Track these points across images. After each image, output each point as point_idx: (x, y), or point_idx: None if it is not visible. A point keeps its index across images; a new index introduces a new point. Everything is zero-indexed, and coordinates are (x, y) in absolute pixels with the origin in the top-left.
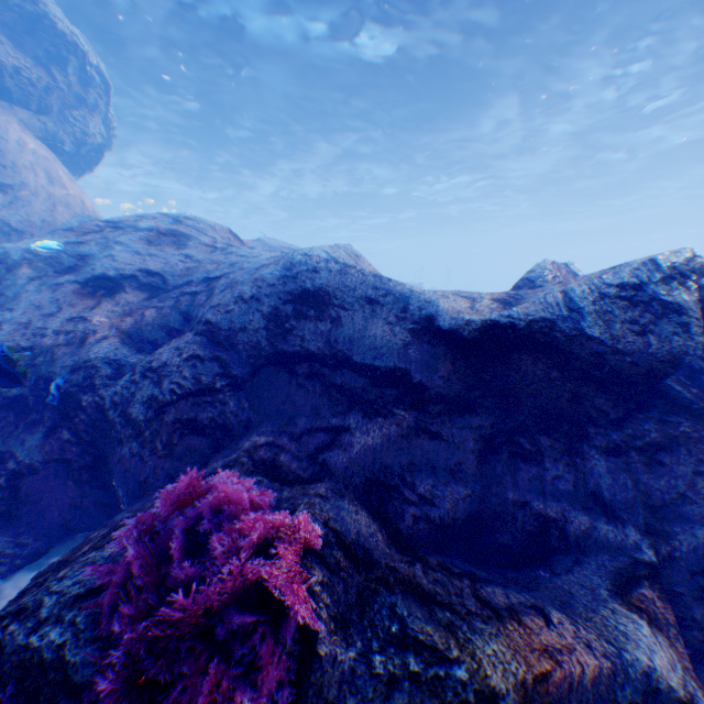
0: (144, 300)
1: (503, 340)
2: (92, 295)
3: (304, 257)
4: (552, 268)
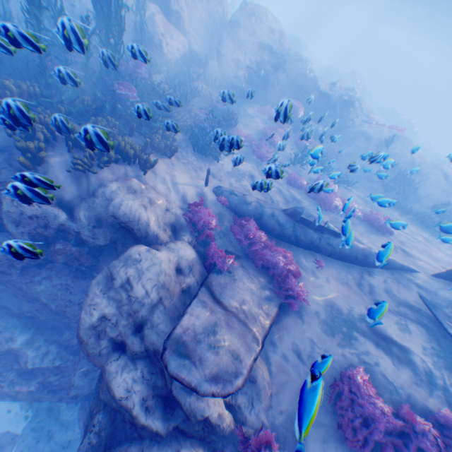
0: (267, 54)
1: (325, 96)
2: (260, 50)
3: (305, 65)
4: (340, 83)
